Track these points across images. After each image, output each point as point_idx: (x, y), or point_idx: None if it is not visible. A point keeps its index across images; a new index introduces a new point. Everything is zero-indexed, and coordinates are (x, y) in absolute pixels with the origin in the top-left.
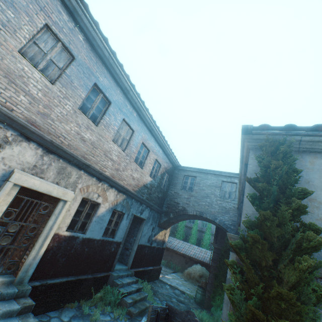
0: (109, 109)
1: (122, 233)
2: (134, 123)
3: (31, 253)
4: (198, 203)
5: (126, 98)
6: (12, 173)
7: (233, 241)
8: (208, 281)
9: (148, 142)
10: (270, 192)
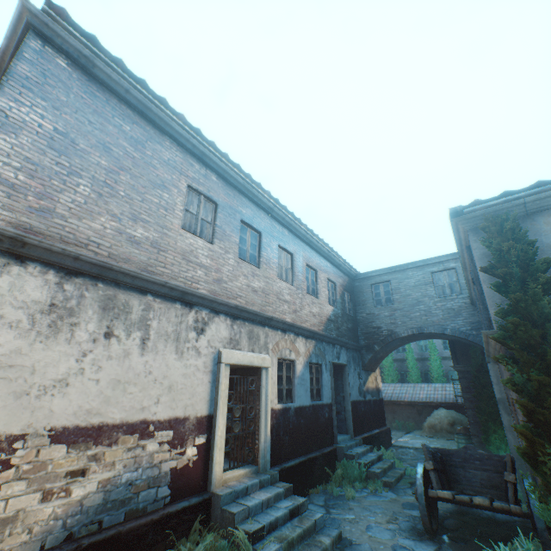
0: (262, 241)
1: (328, 391)
2: (289, 244)
3: (261, 436)
4: (408, 316)
5: (271, 218)
6: (220, 354)
7: (494, 335)
8: (469, 422)
9: (311, 260)
10: (513, 275)
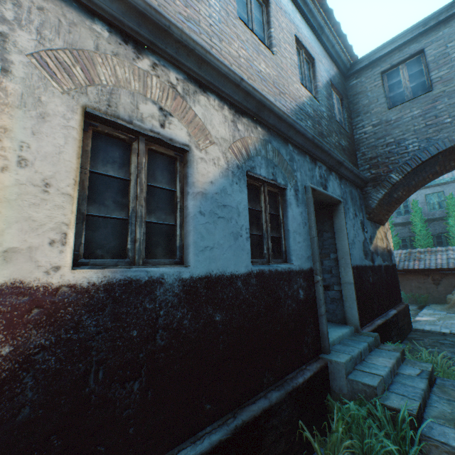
0: None
1: (302, 246)
2: None
3: None
4: None
5: None
6: None
7: None
8: None
9: None
10: None
